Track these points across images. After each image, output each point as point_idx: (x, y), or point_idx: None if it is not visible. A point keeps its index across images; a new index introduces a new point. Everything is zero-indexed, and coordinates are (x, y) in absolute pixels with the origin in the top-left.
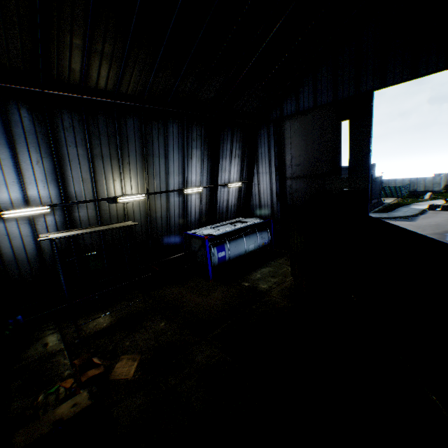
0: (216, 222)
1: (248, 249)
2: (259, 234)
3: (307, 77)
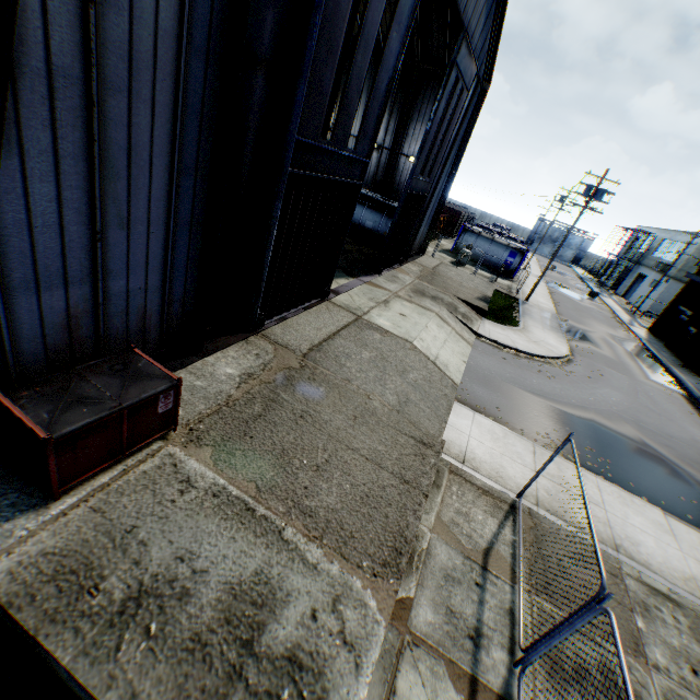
0: (391, 200)
1: (365, 224)
2: (385, 219)
3: (493, 8)
